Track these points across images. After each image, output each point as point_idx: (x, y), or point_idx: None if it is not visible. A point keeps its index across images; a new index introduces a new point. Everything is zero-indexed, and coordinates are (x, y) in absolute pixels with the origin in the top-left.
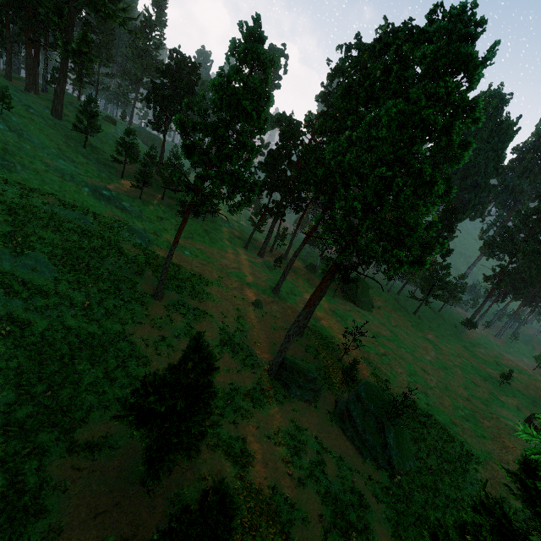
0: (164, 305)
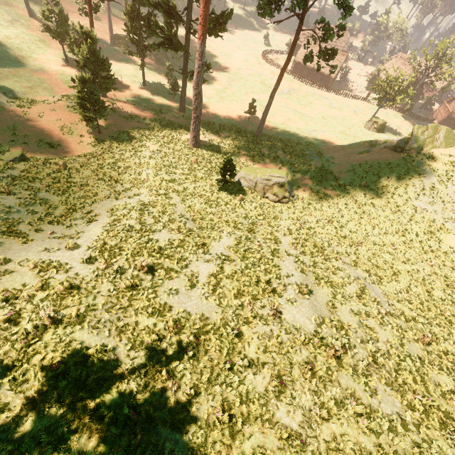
0: (38, 20)
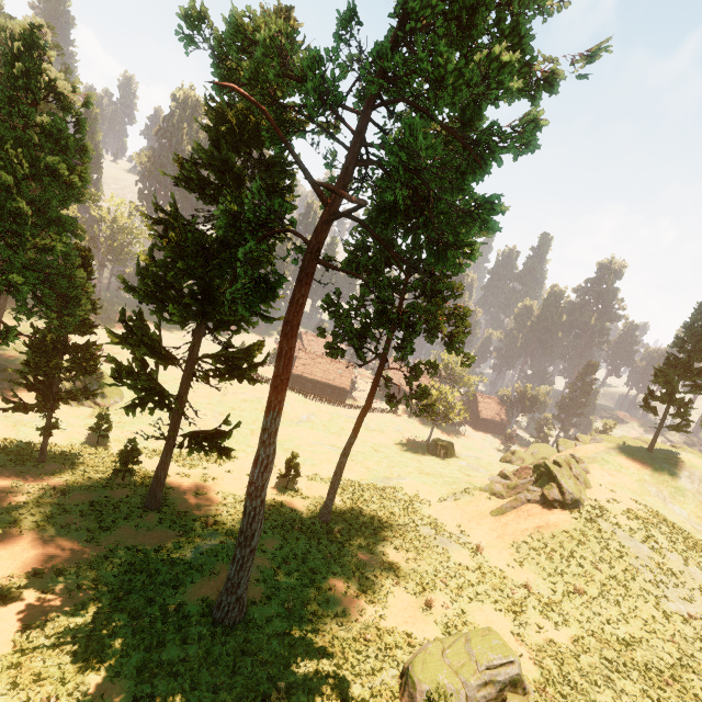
0: None
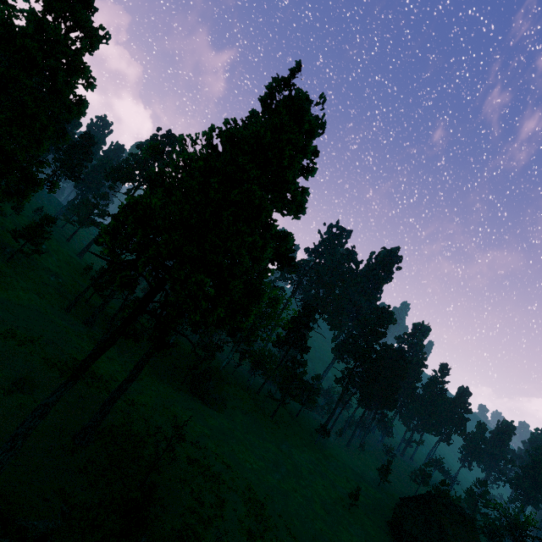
0: None
